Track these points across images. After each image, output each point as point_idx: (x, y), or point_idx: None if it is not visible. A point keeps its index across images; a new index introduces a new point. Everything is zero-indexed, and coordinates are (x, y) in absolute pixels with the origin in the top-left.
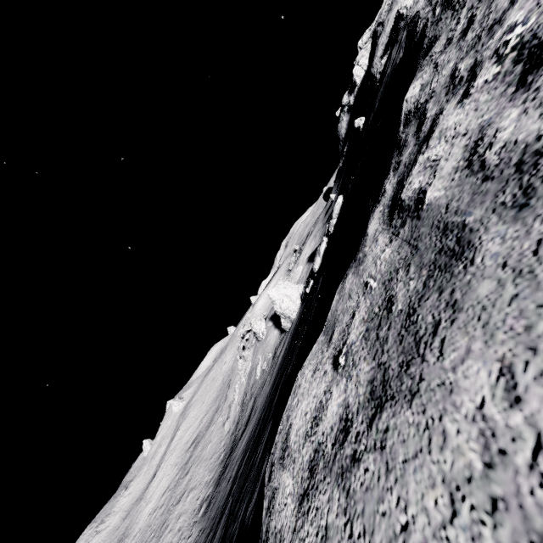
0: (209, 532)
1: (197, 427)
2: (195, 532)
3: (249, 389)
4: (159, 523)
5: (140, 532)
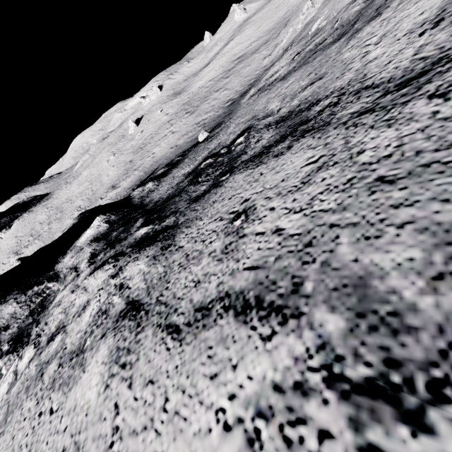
0: (227, 115)
1: (246, 47)
2: (220, 112)
3: (297, 39)
4: (203, 96)
5: (192, 94)
